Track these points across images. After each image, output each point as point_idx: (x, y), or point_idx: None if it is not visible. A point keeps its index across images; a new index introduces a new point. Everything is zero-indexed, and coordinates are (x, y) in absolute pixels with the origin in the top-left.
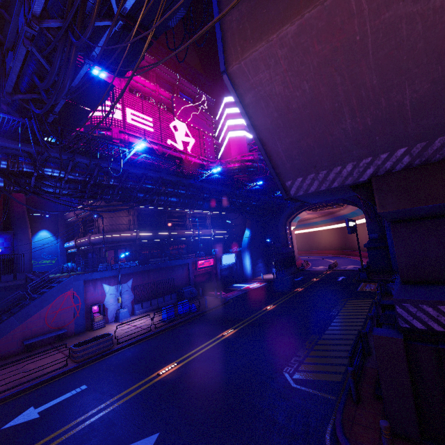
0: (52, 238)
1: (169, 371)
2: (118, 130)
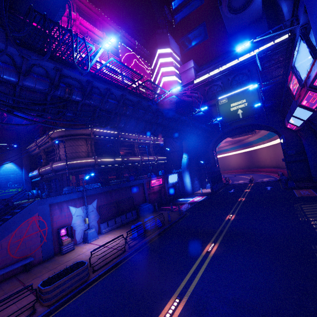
0: (17, 169)
1: (175, 315)
2: None
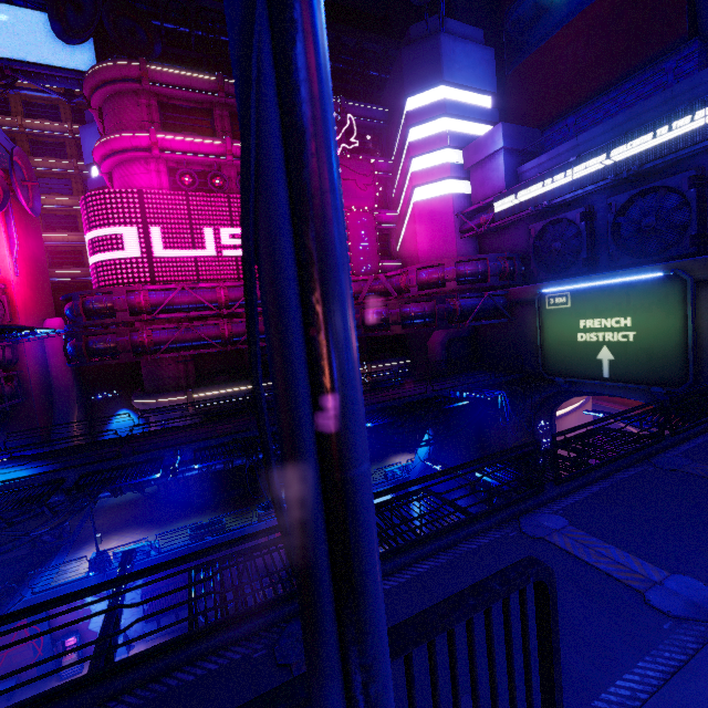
0: (136, 420)
1: None
2: (124, 290)
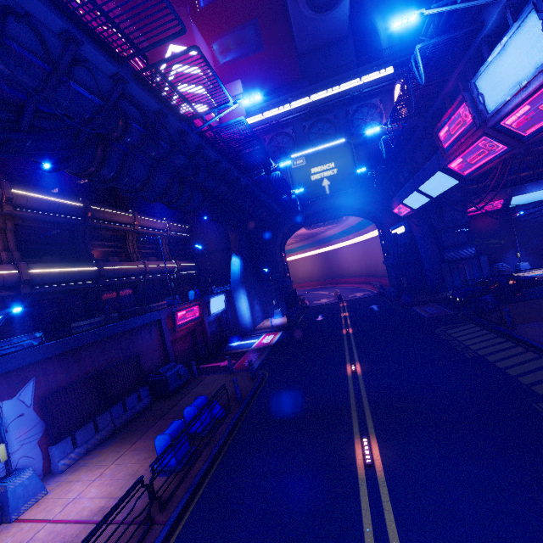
0: None
1: None
2: None
